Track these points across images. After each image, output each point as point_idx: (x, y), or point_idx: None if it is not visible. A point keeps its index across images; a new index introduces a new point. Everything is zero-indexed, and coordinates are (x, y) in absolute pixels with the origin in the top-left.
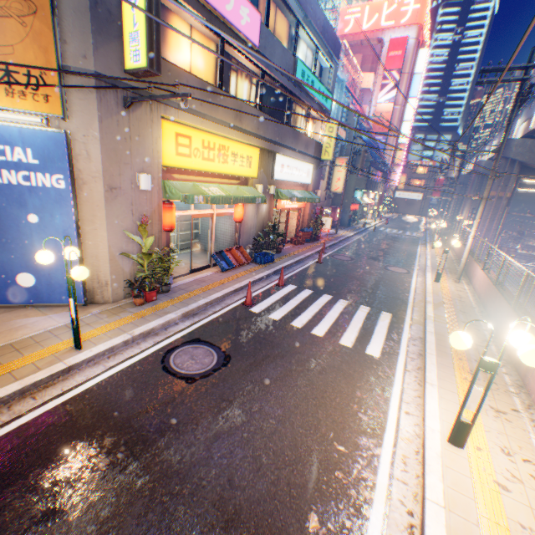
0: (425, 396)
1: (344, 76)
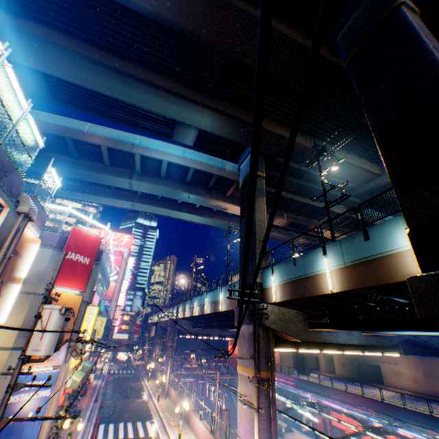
0: (171, 436)
1: None
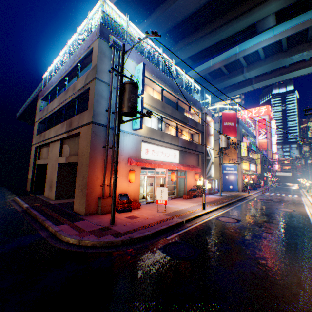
0: (306, 197)
1: None
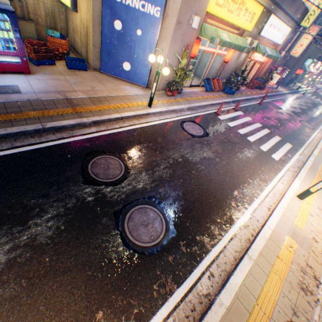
0: (293, 181)
1: None
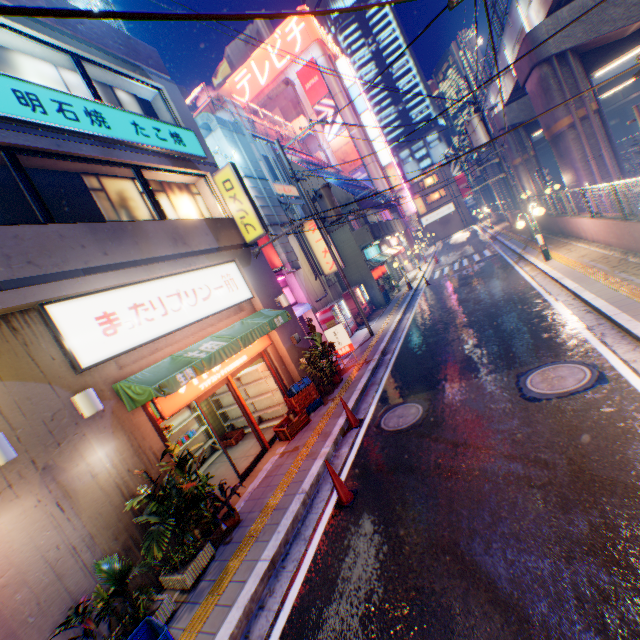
0: None
1: (264, 134)
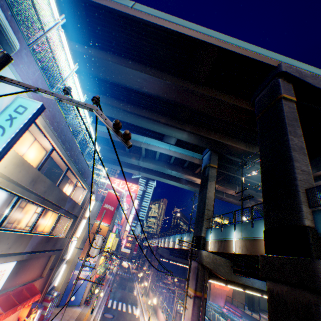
0: (145, 317)
1: None
